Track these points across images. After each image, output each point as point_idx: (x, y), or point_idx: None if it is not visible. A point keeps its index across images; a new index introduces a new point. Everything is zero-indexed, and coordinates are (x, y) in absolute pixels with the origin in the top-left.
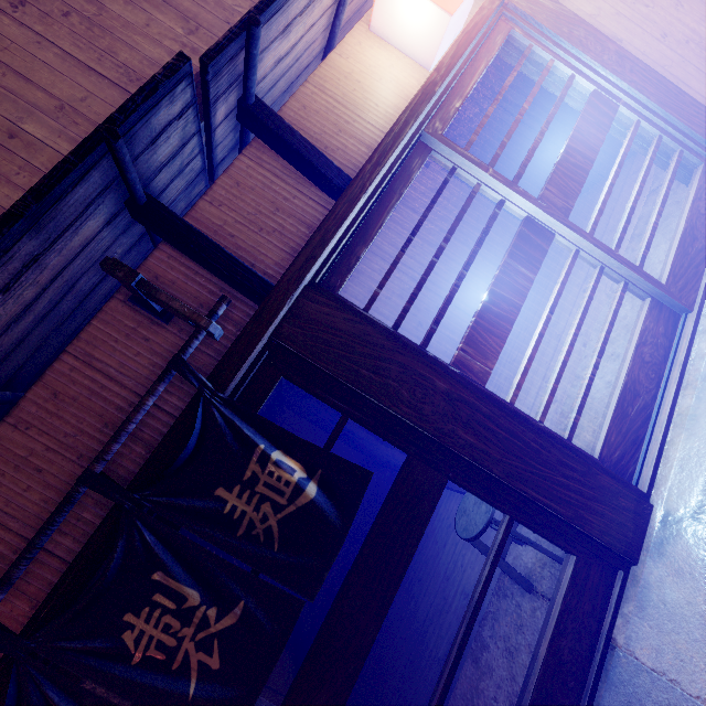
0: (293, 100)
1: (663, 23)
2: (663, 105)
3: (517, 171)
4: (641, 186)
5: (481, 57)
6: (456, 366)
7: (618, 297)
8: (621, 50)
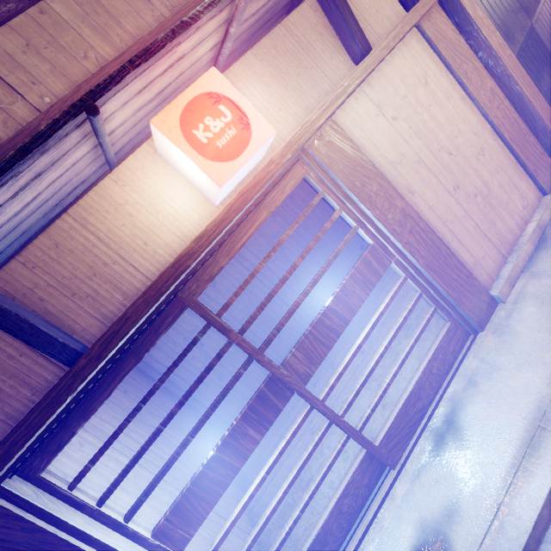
0: (45, 237)
1: (460, 174)
2: (429, 268)
3: (271, 333)
4: (387, 347)
5: (264, 207)
6: (156, 537)
7: (337, 451)
8: (408, 207)
